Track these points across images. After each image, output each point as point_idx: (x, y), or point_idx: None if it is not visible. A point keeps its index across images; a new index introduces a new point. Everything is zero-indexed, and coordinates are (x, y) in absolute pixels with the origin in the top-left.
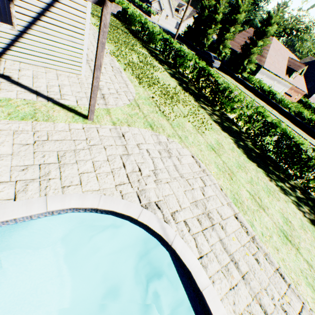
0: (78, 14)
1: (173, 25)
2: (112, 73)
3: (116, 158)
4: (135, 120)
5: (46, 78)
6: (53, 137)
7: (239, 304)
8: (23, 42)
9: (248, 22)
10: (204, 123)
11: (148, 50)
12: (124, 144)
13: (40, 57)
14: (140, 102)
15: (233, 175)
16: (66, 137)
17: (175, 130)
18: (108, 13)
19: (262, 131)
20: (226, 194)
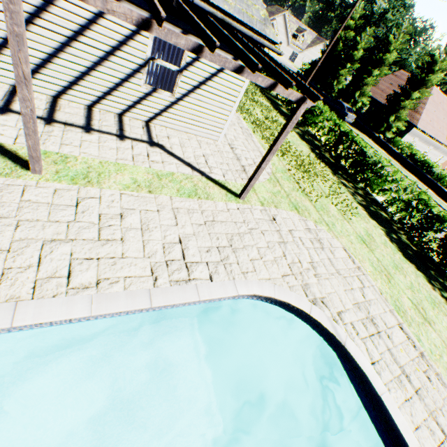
0: (237, 82)
1: (287, 56)
2: (243, 136)
3: (275, 246)
4: (280, 200)
5: (190, 146)
6: (218, 217)
7: (416, 416)
8: (176, 108)
9: (398, 62)
10: (349, 206)
11: (269, 100)
12: (277, 230)
13: (184, 123)
14: (278, 176)
15: (390, 278)
16: (228, 218)
17: (321, 215)
18: (303, 108)
19: (423, 224)
20: (386, 299)
